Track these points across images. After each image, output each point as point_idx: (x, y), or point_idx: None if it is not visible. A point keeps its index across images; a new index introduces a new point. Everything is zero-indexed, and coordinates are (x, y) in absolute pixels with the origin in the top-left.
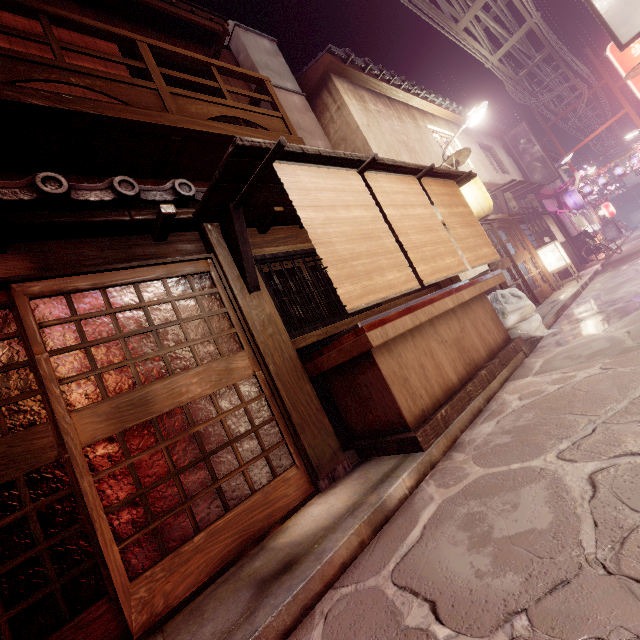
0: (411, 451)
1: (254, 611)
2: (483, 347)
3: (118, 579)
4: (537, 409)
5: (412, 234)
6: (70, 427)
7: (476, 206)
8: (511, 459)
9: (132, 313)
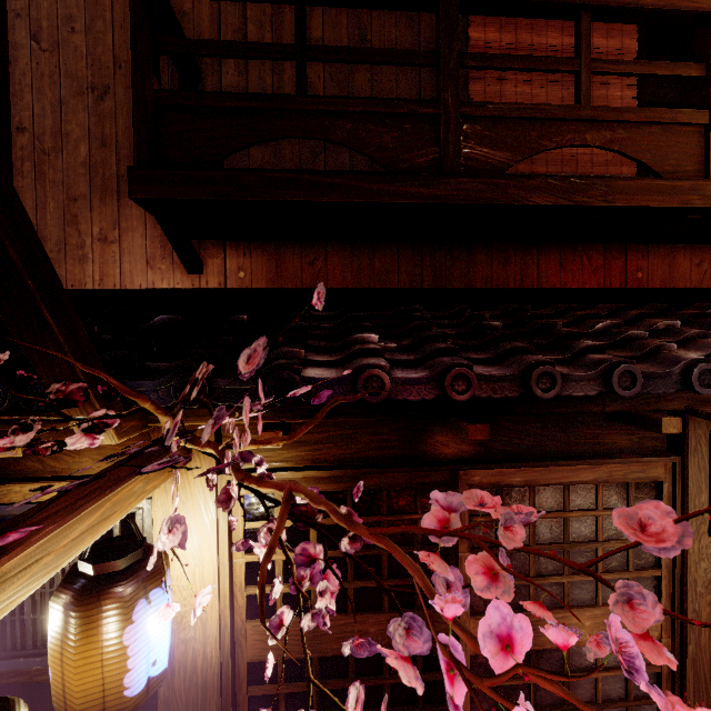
0: None
1: None
2: None
3: None
4: None
5: None
6: None
7: None
8: None
9: (550, 520)
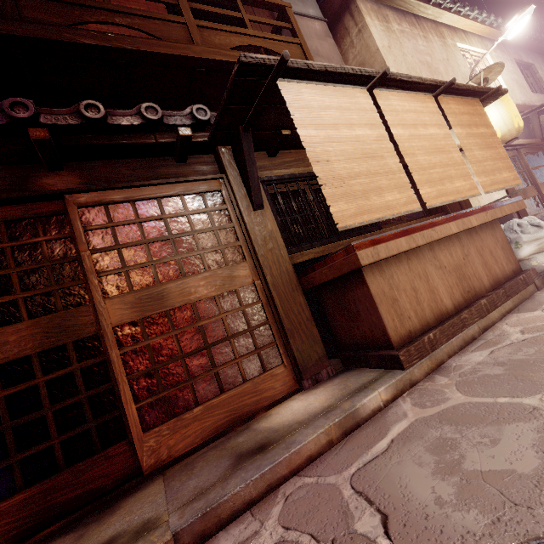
0: (392, 368)
1: (228, 478)
2: (487, 276)
3: (134, 429)
4: (541, 345)
5: (420, 155)
6: (104, 310)
7: (502, 128)
8: (499, 392)
9: (155, 223)
